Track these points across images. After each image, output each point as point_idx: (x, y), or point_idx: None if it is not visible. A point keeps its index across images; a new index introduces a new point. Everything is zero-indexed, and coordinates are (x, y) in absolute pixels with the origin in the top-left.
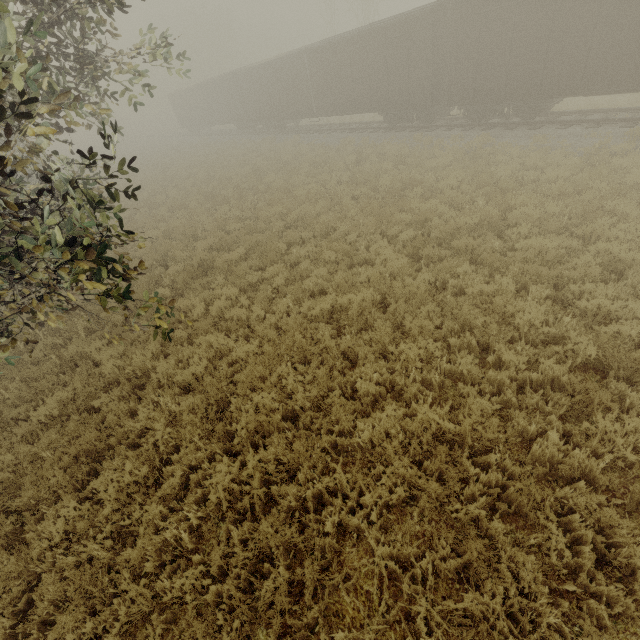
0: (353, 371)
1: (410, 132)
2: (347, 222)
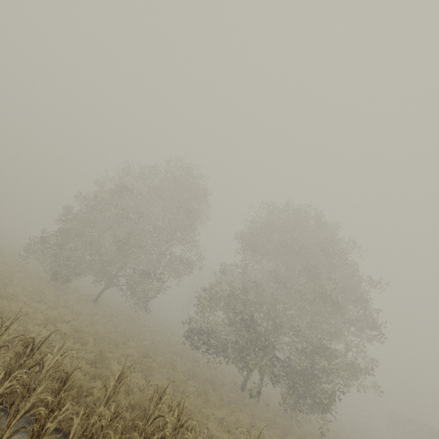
0: None
1: None
2: None
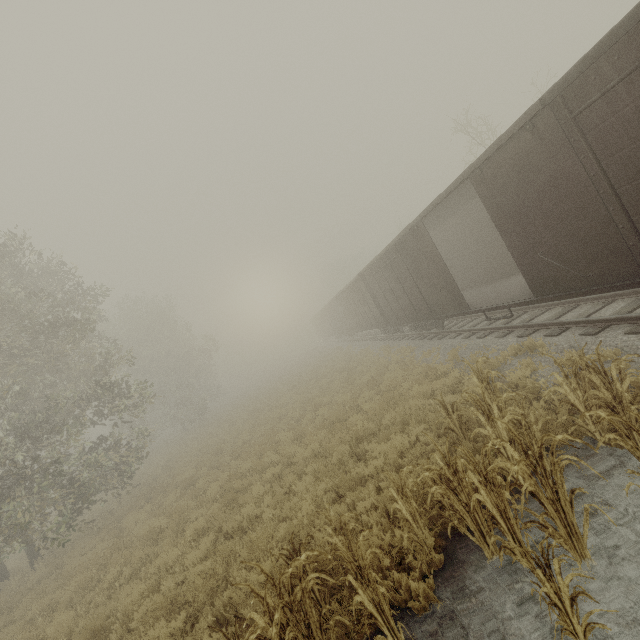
0: None
1: (392, 341)
2: (252, 448)
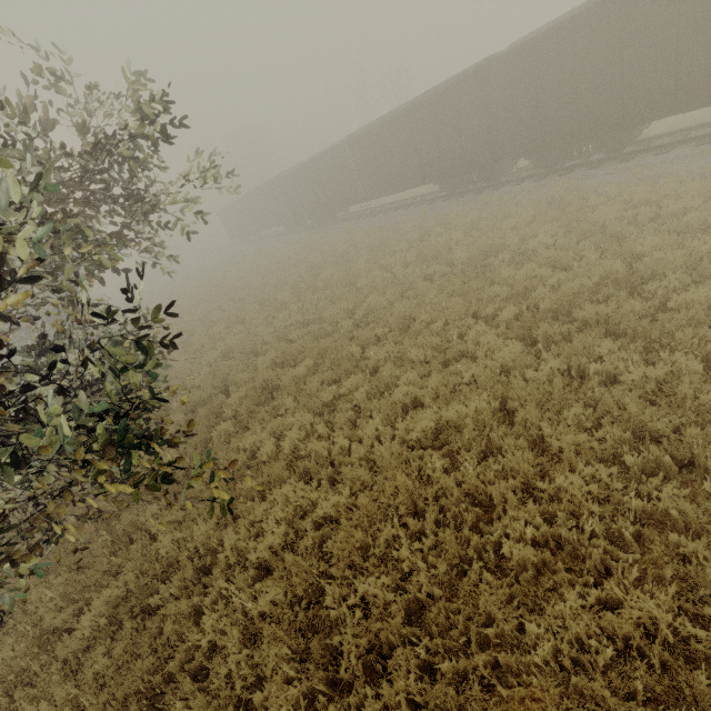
0: (488, 519)
1: (473, 195)
2: (427, 308)
